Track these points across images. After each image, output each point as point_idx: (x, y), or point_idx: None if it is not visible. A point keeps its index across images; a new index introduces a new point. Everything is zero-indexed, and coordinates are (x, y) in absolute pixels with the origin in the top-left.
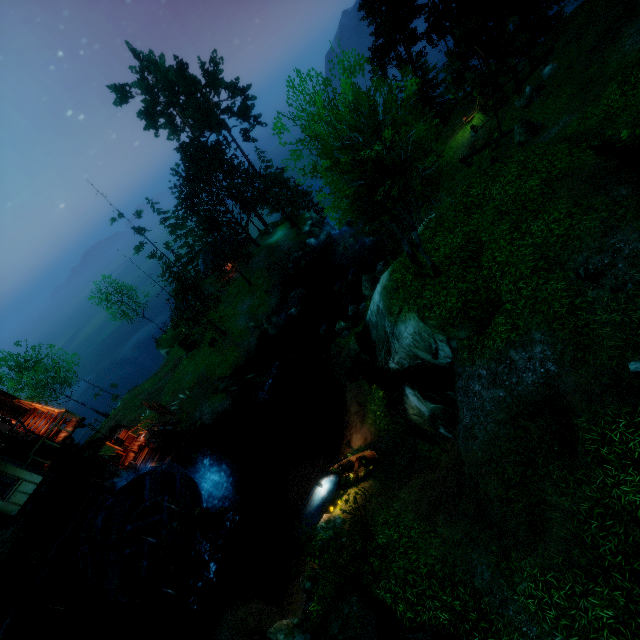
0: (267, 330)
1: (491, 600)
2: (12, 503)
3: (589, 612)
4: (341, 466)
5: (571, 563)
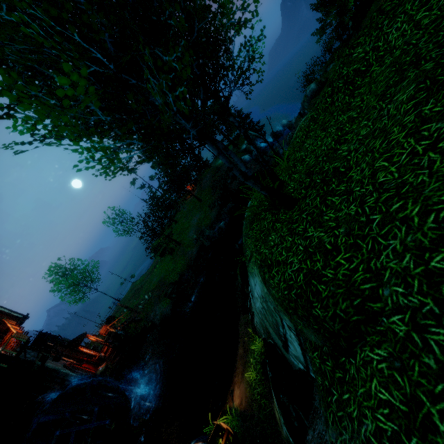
0: (203, 242)
1: None
2: None
3: None
4: (217, 427)
5: None
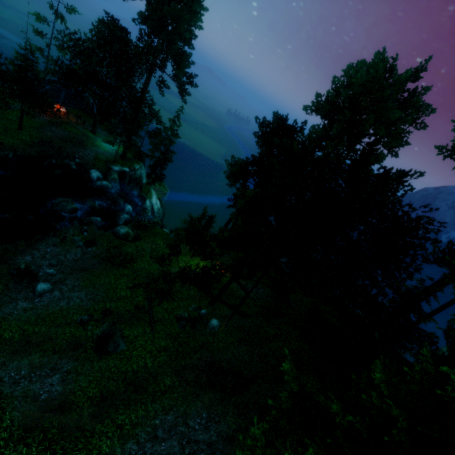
0: None
1: None
2: None
3: None
4: None
5: None
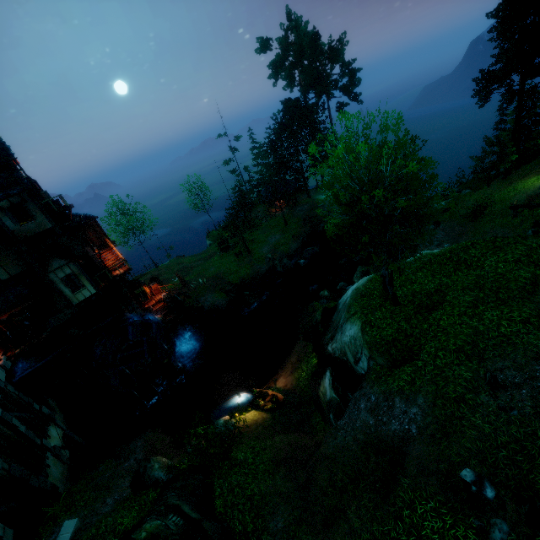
0: (277, 266)
1: None
2: (76, 297)
3: None
4: (261, 392)
5: None
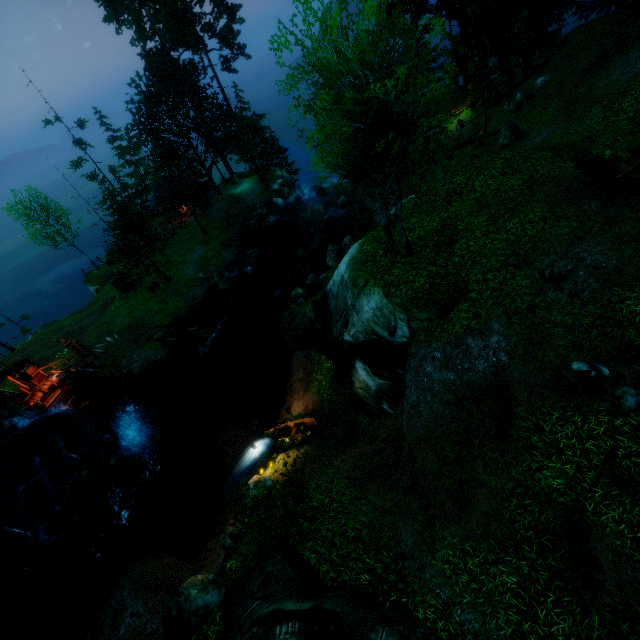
0: (217, 284)
1: (411, 564)
2: None
3: (497, 578)
4: (278, 430)
5: (488, 535)
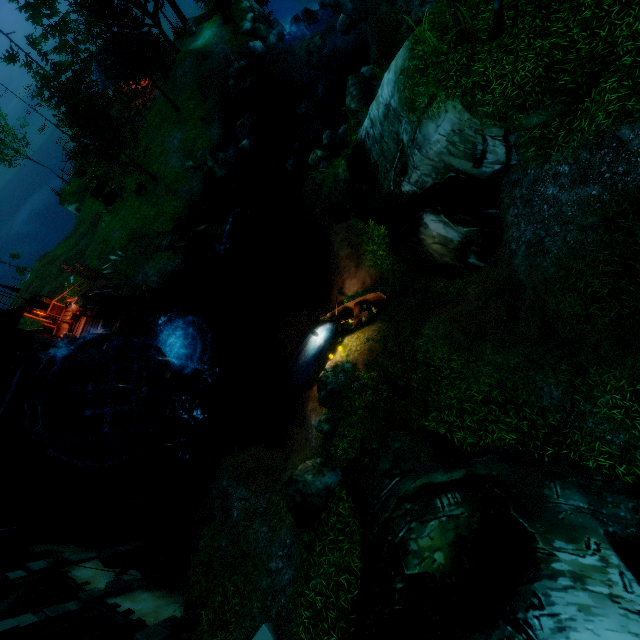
0: (213, 171)
1: (564, 416)
2: None
3: None
4: (335, 314)
5: None
